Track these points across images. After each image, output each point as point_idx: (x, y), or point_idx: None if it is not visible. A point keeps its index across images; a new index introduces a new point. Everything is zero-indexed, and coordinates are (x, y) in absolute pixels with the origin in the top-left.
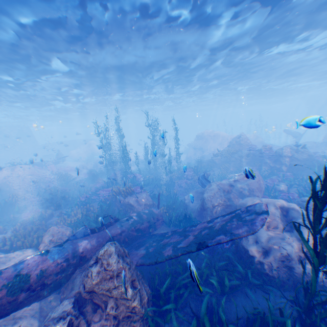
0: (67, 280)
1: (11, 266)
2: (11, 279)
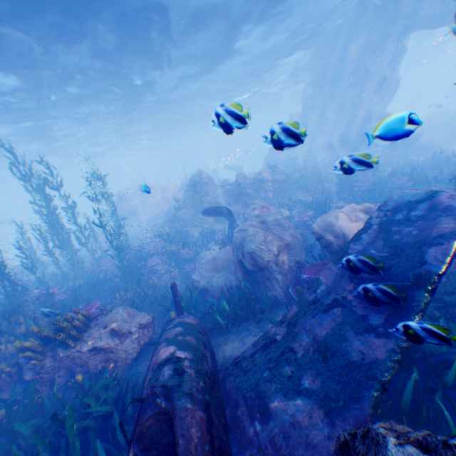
0: None
1: None
2: None
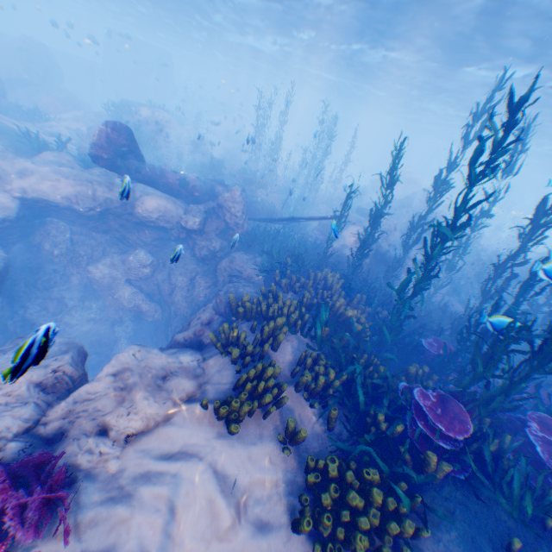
0: (202, 203)
1: (182, 172)
2: (181, 178)
